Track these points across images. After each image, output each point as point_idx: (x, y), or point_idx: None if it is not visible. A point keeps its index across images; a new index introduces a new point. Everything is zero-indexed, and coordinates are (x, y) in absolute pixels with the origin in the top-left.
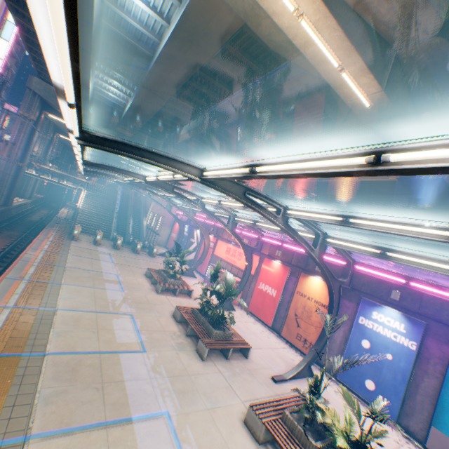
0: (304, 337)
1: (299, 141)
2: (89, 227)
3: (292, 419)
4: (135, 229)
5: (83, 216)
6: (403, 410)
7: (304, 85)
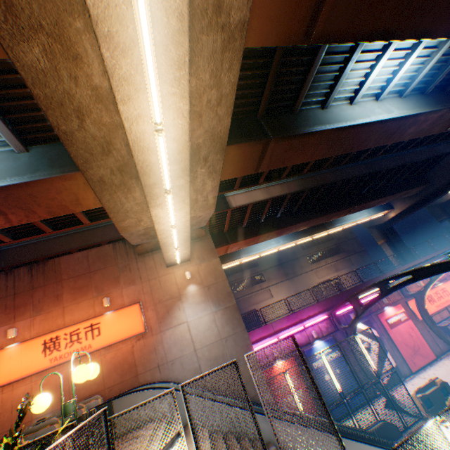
0: None
1: (397, 191)
2: None
3: None
4: None
5: None
6: None
7: (432, 154)
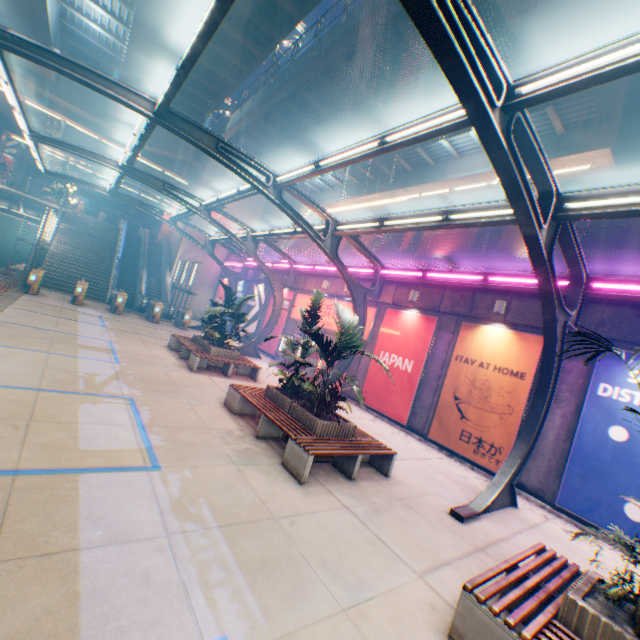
0: (478, 437)
1: (446, 98)
2: (66, 281)
3: (605, 621)
4: (151, 289)
5: (55, 263)
6: None
7: None
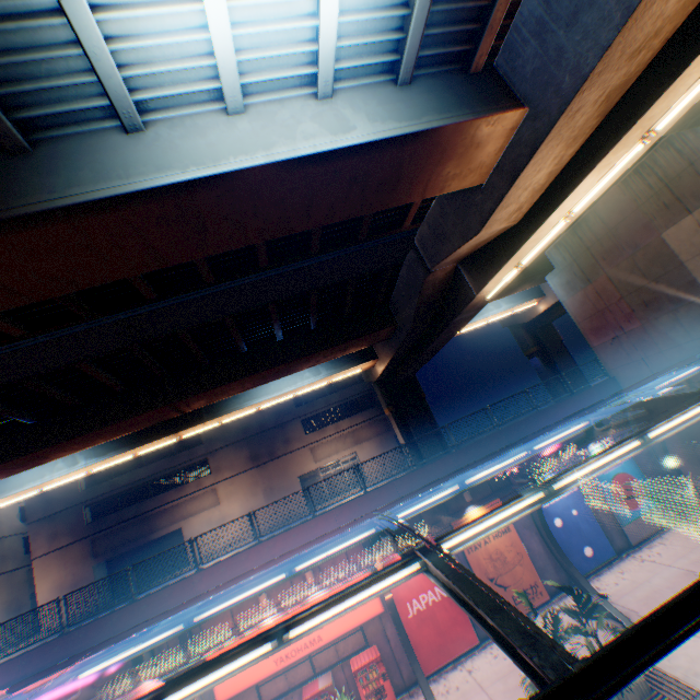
0: (522, 589)
1: (303, 352)
2: None
3: None
4: None
5: None
6: (608, 539)
7: (346, 274)
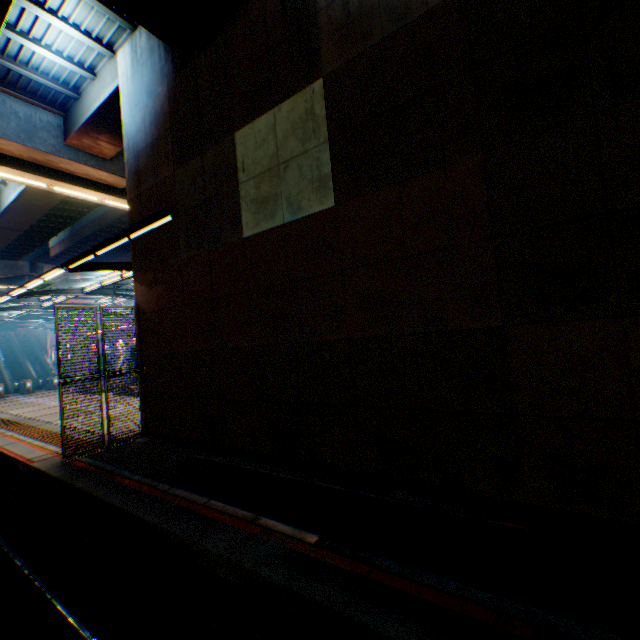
0: None
1: None
2: None
3: None
4: (39, 372)
5: None
6: None
7: None
